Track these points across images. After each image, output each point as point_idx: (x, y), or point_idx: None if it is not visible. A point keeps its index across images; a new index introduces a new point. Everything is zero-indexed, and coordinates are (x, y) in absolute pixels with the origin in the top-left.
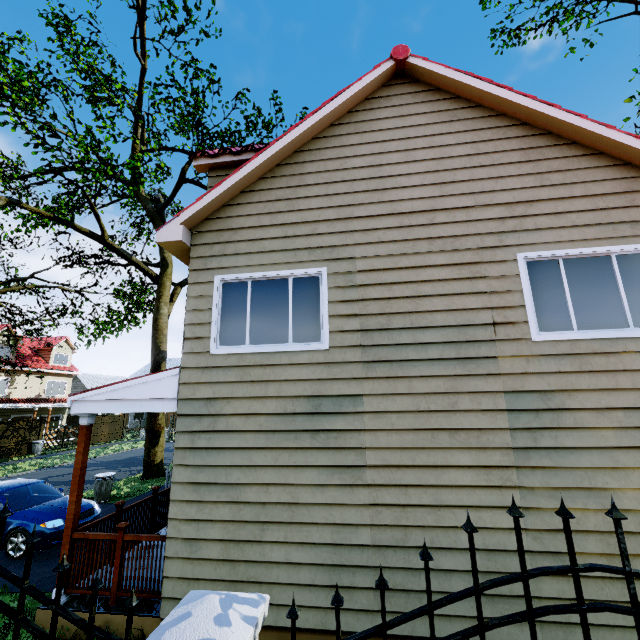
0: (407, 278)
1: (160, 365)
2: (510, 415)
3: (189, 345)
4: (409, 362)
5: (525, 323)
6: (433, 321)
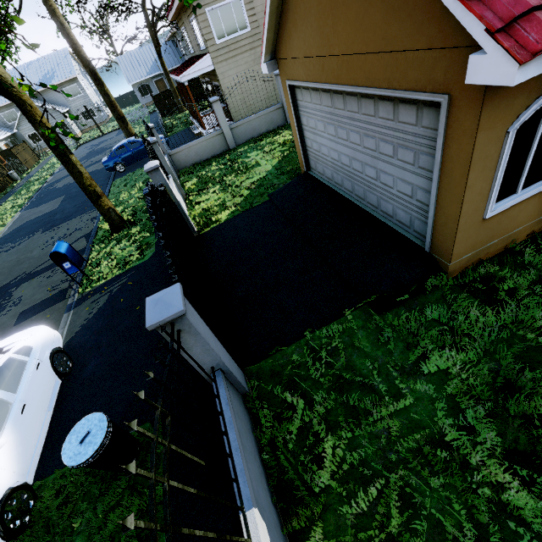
0: None
1: (96, 73)
2: None
3: (209, 43)
4: None
5: None
6: None
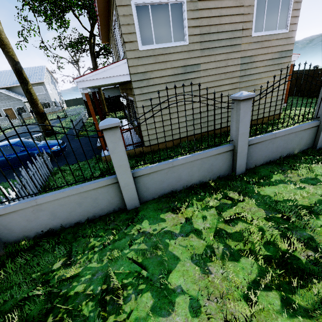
0: (217, 5)
1: (21, 72)
2: (241, 66)
3: (128, 46)
4: (215, 48)
5: (251, 29)
6: (224, 29)
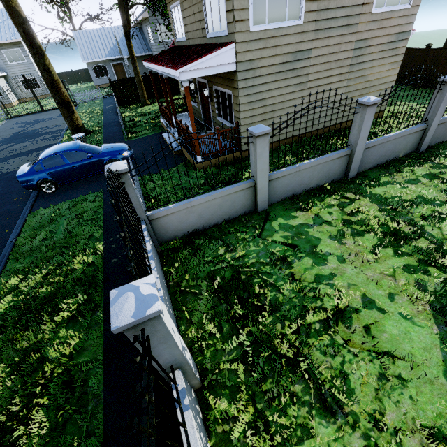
0: None
1: (33, 36)
2: (354, 51)
3: (238, 26)
4: (330, 29)
5: (372, 3)
6: (344, 3)
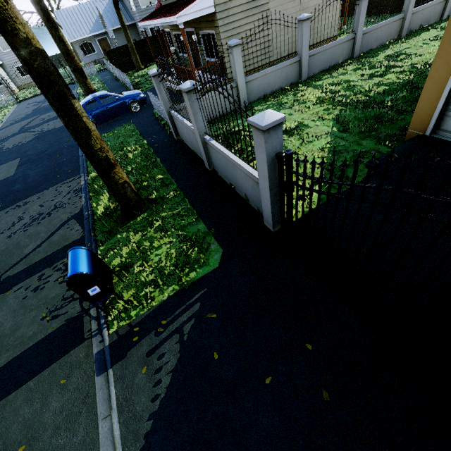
0: None
1: (48, 12)
2: None
3: None
4: None
5: None
6: None
